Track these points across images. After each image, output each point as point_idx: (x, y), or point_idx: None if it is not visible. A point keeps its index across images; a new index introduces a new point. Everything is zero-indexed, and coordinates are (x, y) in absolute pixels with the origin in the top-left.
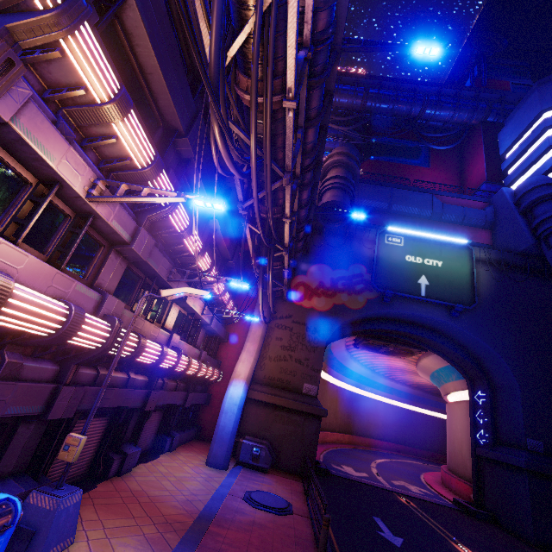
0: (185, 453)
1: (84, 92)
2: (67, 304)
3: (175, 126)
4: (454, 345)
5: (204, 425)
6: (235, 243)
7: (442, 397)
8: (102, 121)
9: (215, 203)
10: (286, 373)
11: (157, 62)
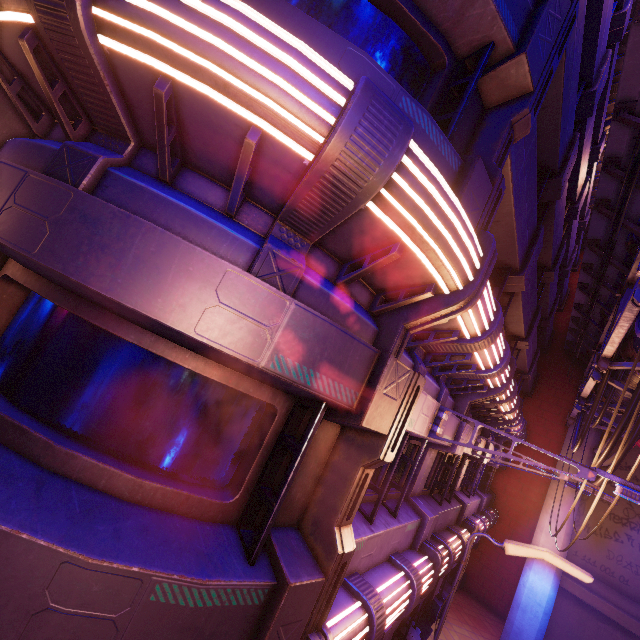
0: (457, 626)
1: (456, 338)
2: (407, 573)
3: (508, 263)
4: None
5: (471, 574)
6: (535, 348)
7: None
8: (461, 350)
9: None
10: (620, 564)
11: (513, 209)
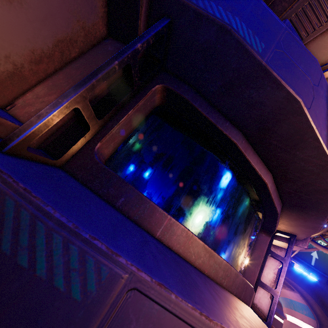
0: None
1: None
2: None
3: None
4: (319, 300)
5: None
6: None
7: (284, 312)
8: None
9: (313, 277)
10: None
11: None
